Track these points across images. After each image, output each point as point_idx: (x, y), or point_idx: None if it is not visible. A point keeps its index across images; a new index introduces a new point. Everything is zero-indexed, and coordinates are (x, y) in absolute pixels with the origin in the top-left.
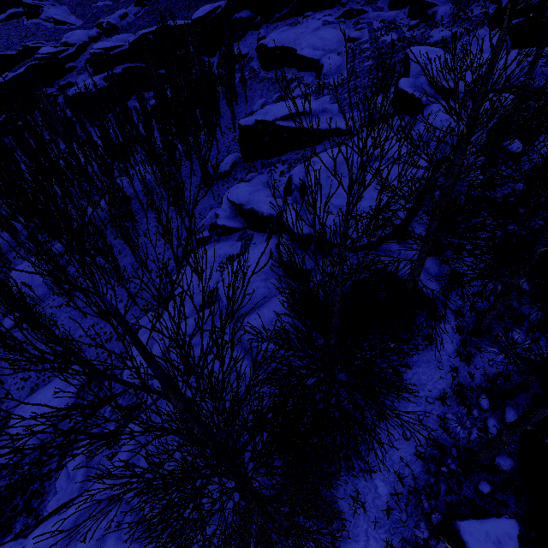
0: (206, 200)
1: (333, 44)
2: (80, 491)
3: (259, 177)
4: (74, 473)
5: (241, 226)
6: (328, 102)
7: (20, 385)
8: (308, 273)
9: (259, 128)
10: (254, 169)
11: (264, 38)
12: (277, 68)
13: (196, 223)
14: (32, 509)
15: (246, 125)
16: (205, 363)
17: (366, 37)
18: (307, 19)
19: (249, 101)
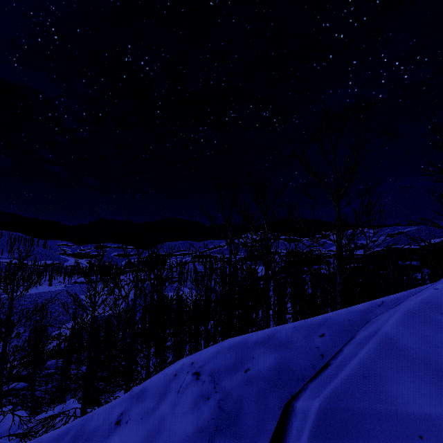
0: None
1: None
2: None
3: None
4: None
5: None
6: None
7: None
8: None
9: None
10: None
11: None
12: None
13: None
14: None
15: None
16: None
17: None
18: None
19: None
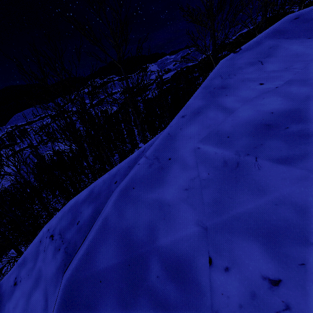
0: None
1: None
2: None
3: None
4: None
5: None
6: None
7: None
8: None
9: None
10: None
11: None
12: None
13: None
14: None
15: None
16: None
17: None
18: None
19: None
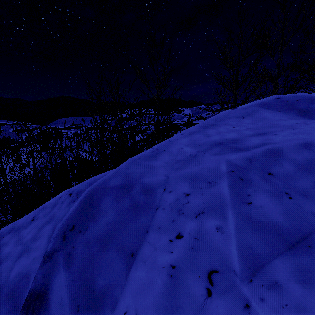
0: None
1: None
2: None
3: None
4: None
5: None
6: None
7: None
8: None
9: None
10: None
11: None
12: None
13: None
14: None
15: None
16: None
17: None
18: None
19: None
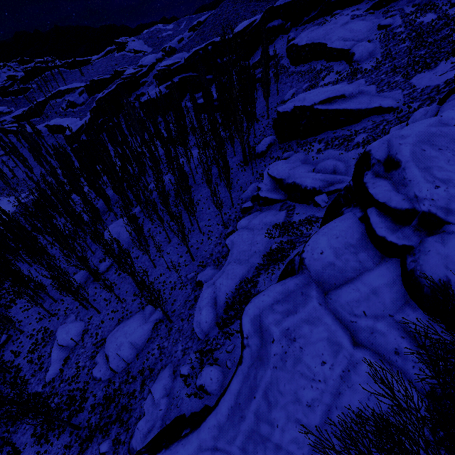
0: (246, 176)
1: (363, 33)
2: (163, 418)
3: (296, 155)
4: (158, 400)
5: (281, 198)
6: (363, 84)
7: (111, 316)
8: (410, 249)
9: (297, 112)
10: (289, 148)
11: (293, 39)
12: (306, 62)
13: (238, 194)
14: (123, 421)
15: (284, 111)
16: (303, 332)
17: (399, 22)
18: (335, 16)
19: (280, 92)
